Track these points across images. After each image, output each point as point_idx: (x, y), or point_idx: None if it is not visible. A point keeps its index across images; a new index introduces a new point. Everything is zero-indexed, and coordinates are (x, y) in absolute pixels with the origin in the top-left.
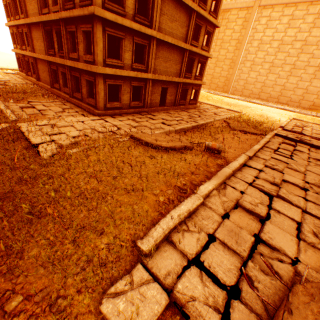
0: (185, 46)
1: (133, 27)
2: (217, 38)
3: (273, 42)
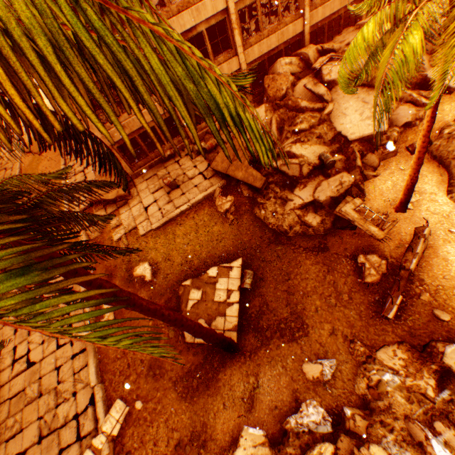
0: None
1: None
2: None
3: None
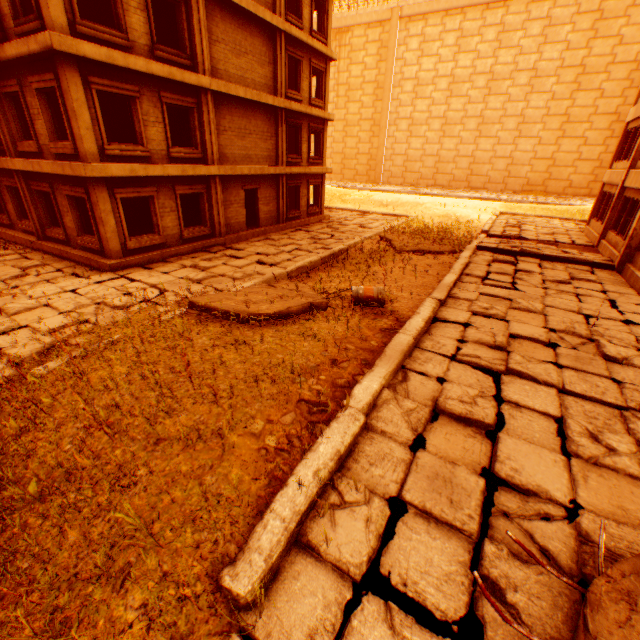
0: (276, 101)
1: (155, 72)
2: (338, 82)
3: (439, 80)
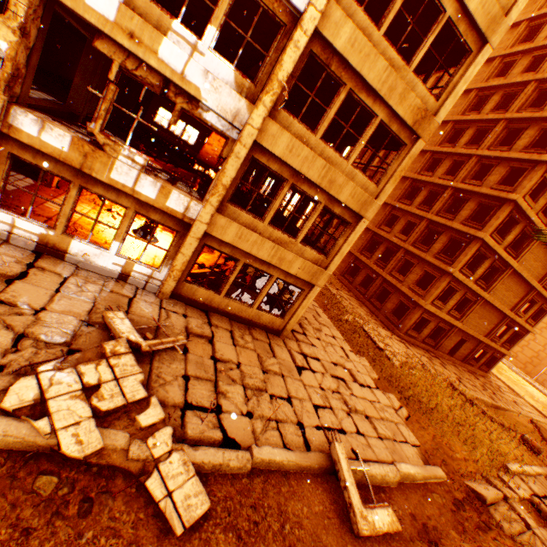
0: (509, 313)
1: (472, 287)
2: None
3: None
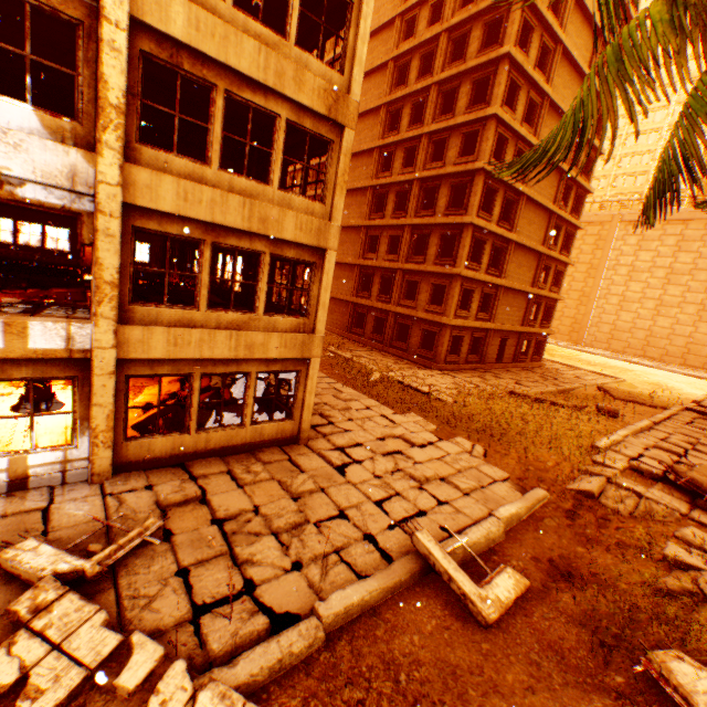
0: (532, 290)
1: (486, 280)
2: None
3: (655, 269)
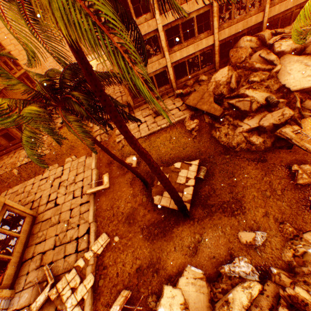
0: None
1: None
2: None
3: None
